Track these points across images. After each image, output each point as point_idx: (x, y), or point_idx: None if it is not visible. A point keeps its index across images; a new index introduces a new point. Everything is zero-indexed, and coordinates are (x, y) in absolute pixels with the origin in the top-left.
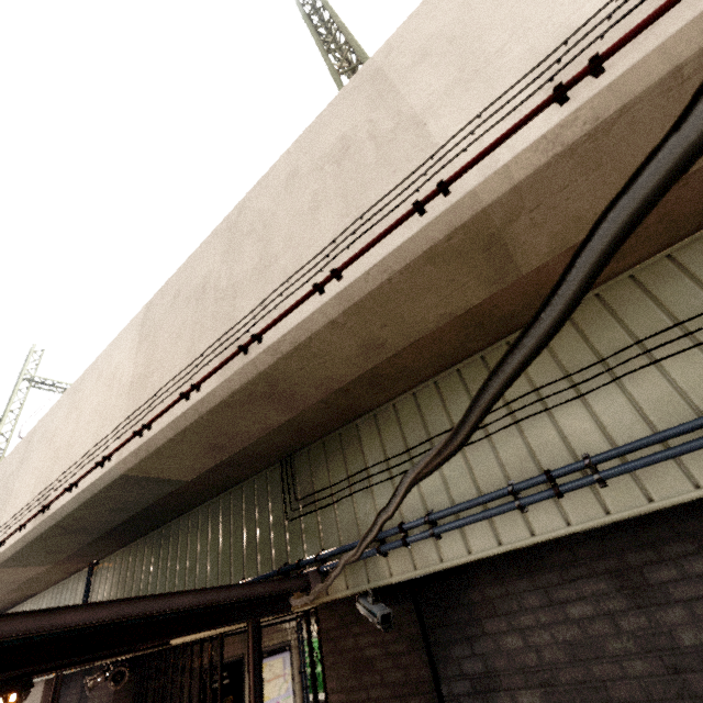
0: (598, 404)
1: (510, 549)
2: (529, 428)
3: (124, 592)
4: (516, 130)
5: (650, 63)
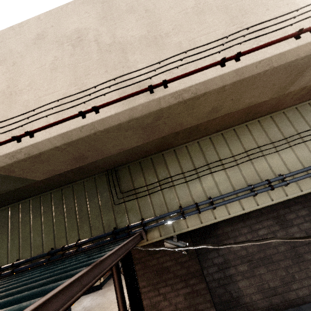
0: (283, 155)
1: (248, 211)
2: (256, 162)
3: None
4: None
5: None
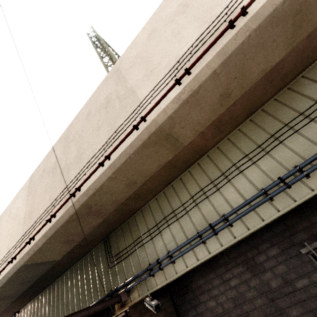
0: (224, 192)
1: (202, 262)
2: (202, 206)
3: None
4: (165, 95)
5: (205, 70)
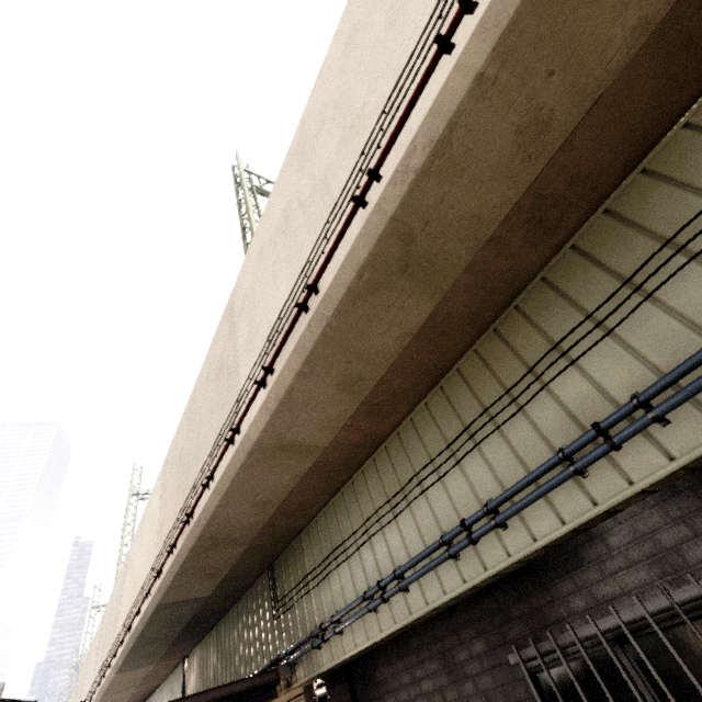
0: (402, 525)
1: (372, 643)
2: (375, 544)
3: (203, 682)
4: (251, 402)
5: (285, 372)
